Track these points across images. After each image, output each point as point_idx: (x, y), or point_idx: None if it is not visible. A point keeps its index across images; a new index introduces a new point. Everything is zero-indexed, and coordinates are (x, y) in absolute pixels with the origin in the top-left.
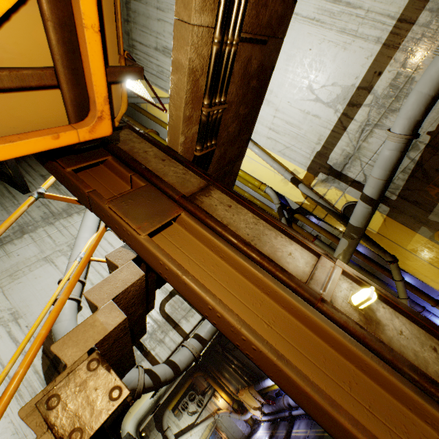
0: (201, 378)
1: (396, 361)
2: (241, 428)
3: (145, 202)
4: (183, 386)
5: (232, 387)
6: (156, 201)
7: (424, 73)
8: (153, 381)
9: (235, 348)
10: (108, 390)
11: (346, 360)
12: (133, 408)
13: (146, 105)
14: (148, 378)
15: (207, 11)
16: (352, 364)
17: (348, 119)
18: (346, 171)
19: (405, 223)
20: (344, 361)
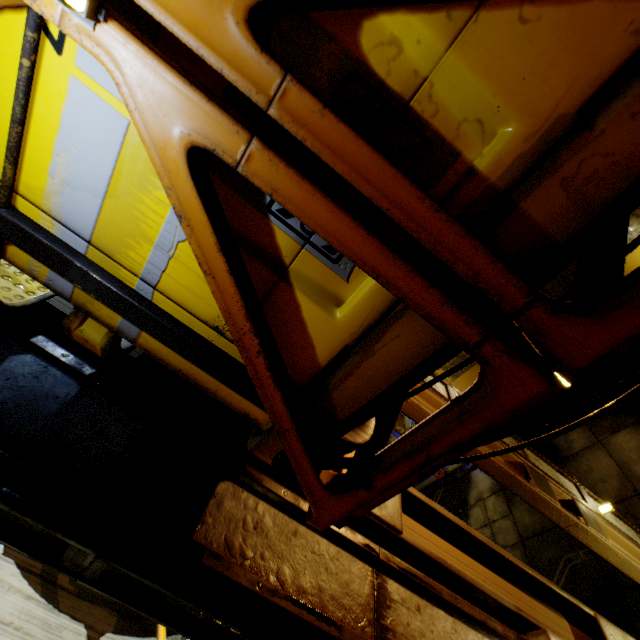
0: None
1: None
2: None
3: None
4: None
5: None
6: None
7: None
8: None
9: None
10: None
11: None
12: None
13: None
14: None
15: None
16: None
17: None
18: None
19: None
20: None
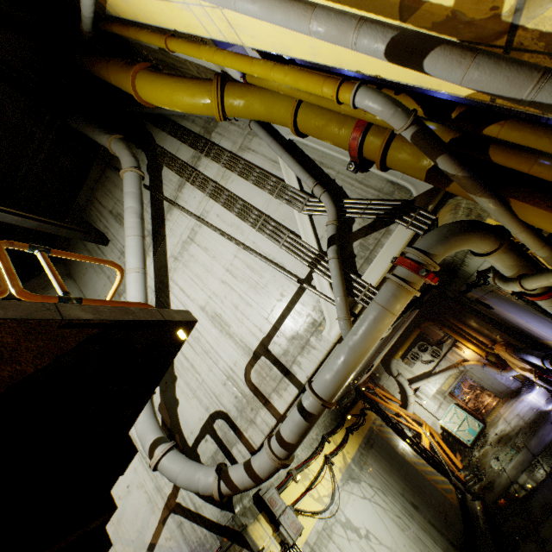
0: (433, 327)
1: None
2: (504, 382)
3: None
4: (408, 337)
5: (483, 338)
6: None
7: None
8: (231, 490)
9: (474, 303)
10: None
11: None
12: None
13: (112, 9)
14: (225, 487)
15: None
16: None
17: None
18: None
19: None
20: None
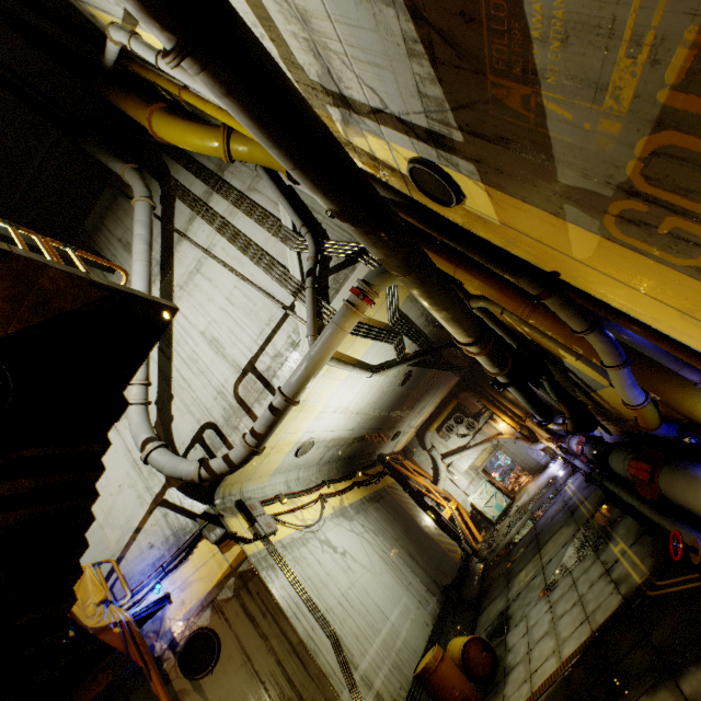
0: (472, 398)
1: None
2: (535, 457)
3: None
4: (445, 408)
5: (518, 410)
6: None
7: None
8: (209, 474)
9: None
10: None
11: None
12: (239, 479)
13: None
14: (204, 472)
15: None
16: None
17: None
18: (345, 90)
19: (526, 198)
20: None
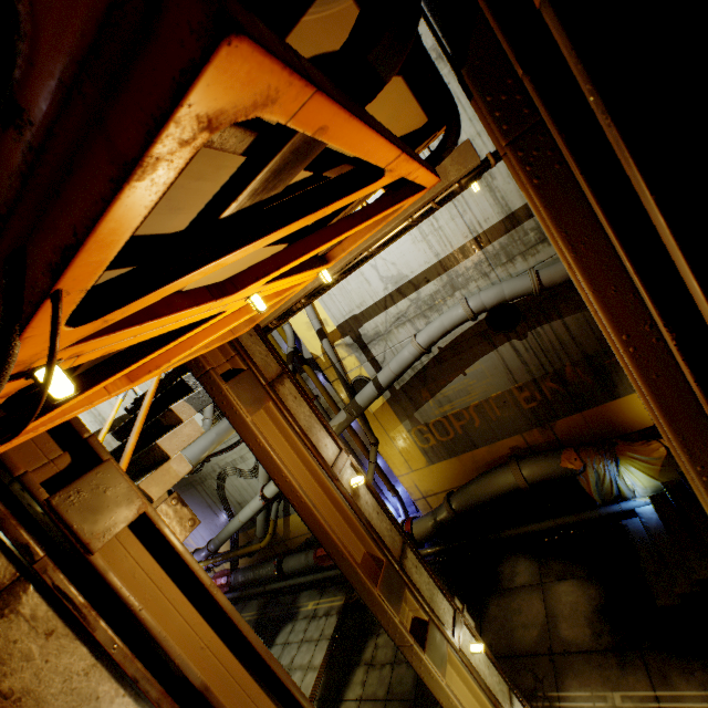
0: None
1: (361, 515)
2: None
3: (249, 387)
4: None
5: None
6: (255, 388)
7: (450, 311)
8: None
9: None
10: (187, 520)
11: (339, 513)
12: None
13: None
14: None
15: (340, 268)
16: (341, 515)
17: (393, 301)
18: (371, 346)
19: (397, 412)
20: (338, 514)
